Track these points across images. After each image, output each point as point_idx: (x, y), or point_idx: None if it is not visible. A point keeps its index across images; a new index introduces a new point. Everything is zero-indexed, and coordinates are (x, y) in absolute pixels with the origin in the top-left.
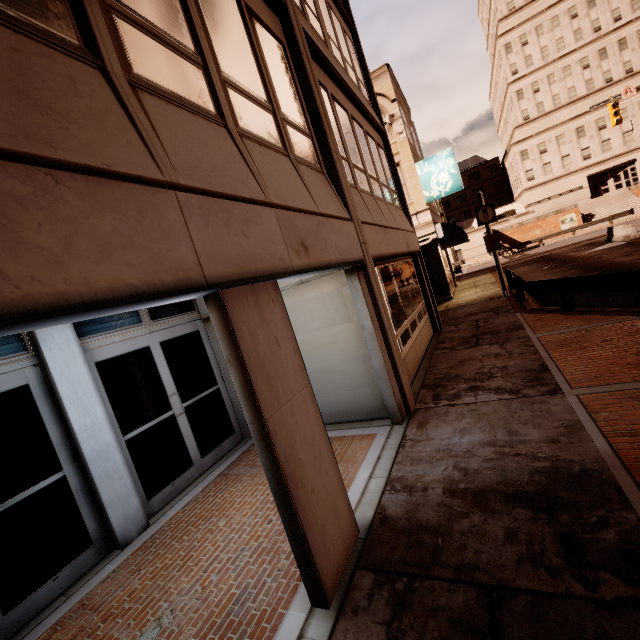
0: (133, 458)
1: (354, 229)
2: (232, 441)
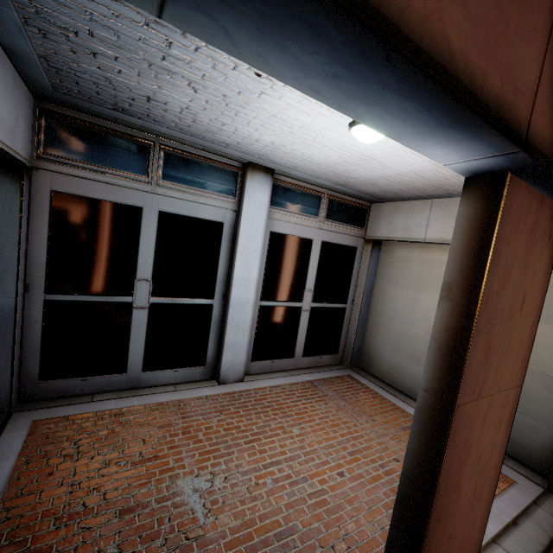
0: (258, 322)
1: None
2: (331, 359)
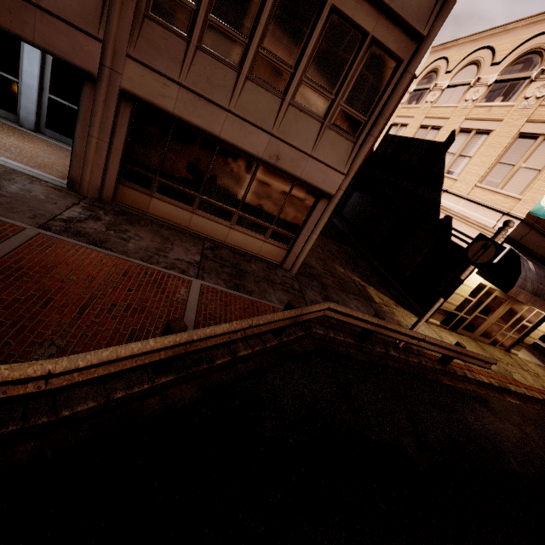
0: (48, 106)
1: (99, 49)
2: None
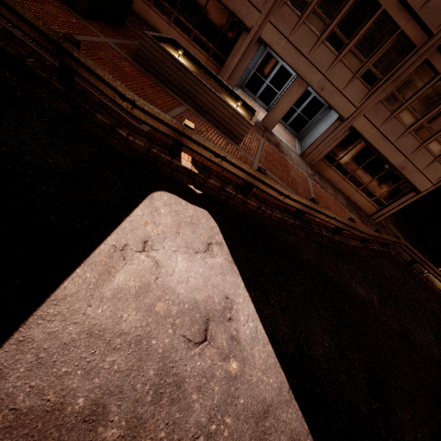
0: None
1: (354, 110)
2: (295, 134)
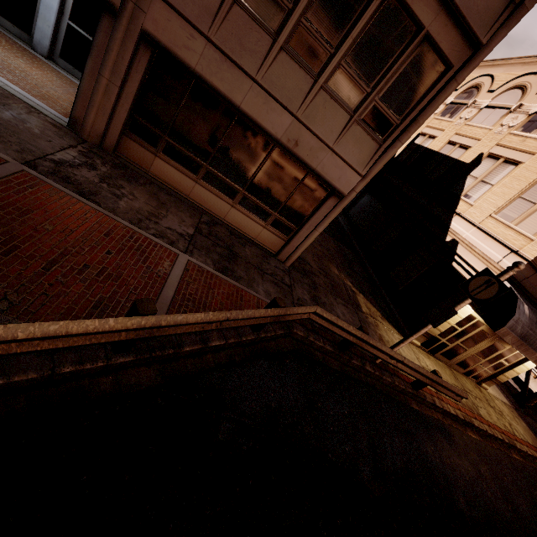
0: (66, 34)
1: None
2: None
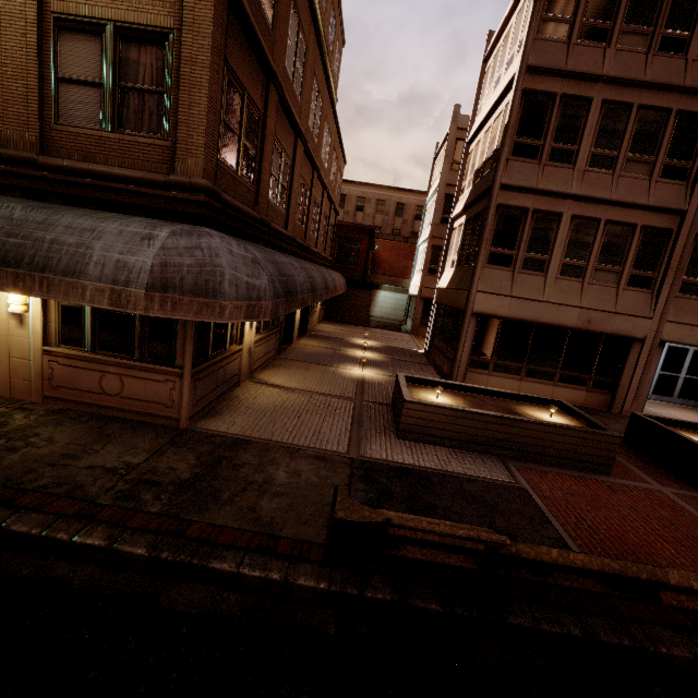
0: (657, 379)
1: None
2: (693, 403)
